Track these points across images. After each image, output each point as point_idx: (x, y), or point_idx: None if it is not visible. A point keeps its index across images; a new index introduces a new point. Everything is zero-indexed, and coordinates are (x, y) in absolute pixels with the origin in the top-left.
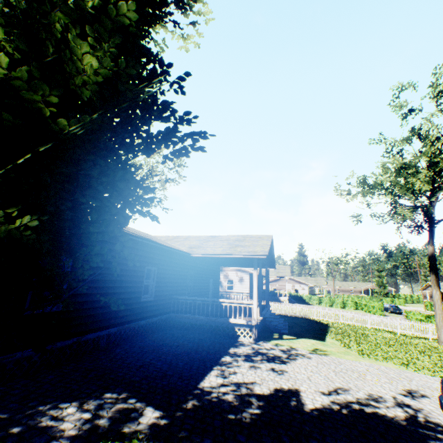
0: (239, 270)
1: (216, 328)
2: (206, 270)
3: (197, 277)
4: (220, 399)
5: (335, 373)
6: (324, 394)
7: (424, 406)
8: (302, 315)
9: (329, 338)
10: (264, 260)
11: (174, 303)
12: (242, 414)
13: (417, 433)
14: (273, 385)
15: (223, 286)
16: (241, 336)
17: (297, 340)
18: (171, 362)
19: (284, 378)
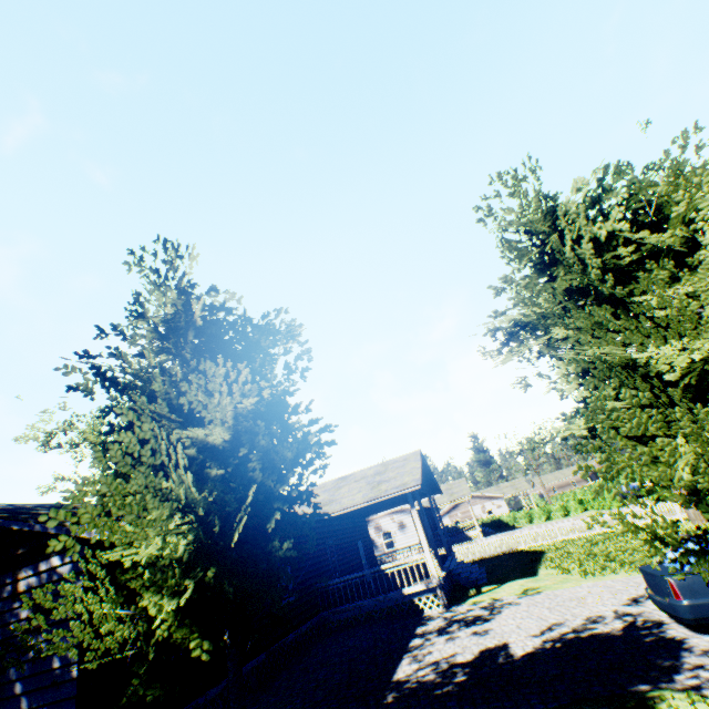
0: (393, 511)
1: (389, 610)
2: (348, 531)
3: (339, 545)
4: (421, 682)
5: (549, 609)
6: (536, 635)
7: (646, 608)
8: (505, 550)
9: (542, 569)
10: (421, 488)
11: (321, 596)
12: (448, 686)
13: (631, 636)
14: (477, 648)
15: (378, 545)
16: (425, 608)
17: (501, 586)
18: (350, 669)
19: (488, 636)
